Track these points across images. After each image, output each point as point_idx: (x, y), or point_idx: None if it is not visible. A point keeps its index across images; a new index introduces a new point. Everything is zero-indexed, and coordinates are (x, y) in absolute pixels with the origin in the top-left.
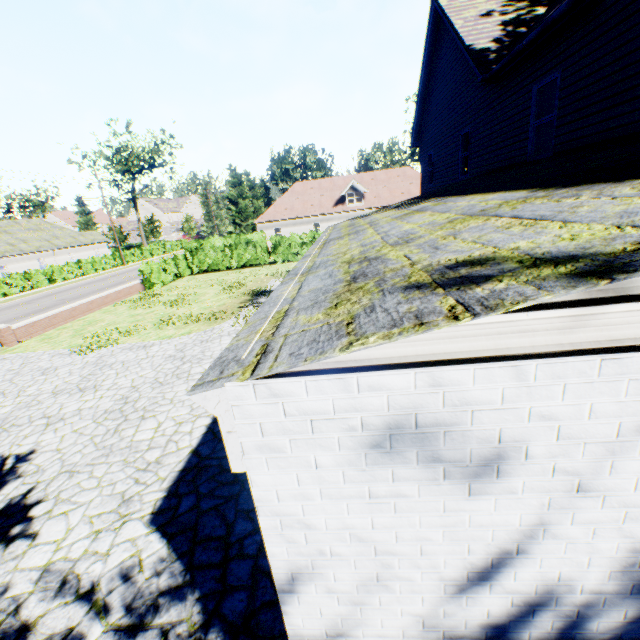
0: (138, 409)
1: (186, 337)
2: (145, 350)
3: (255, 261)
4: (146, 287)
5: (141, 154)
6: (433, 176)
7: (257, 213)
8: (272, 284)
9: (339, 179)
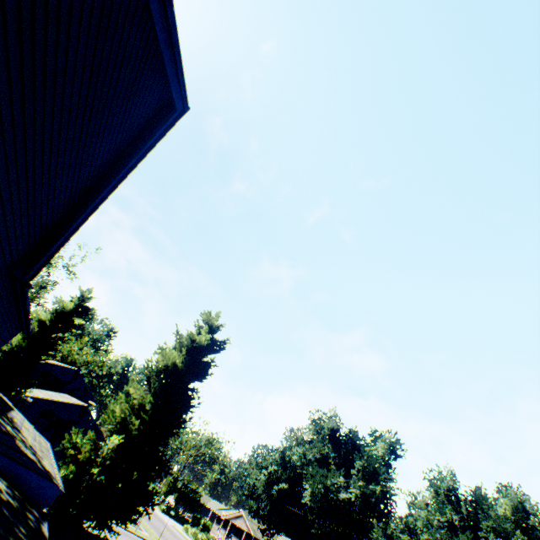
0: None
1: None
2: None
3: None
4: None
5: None
6: None
7: None
8: None
9: None
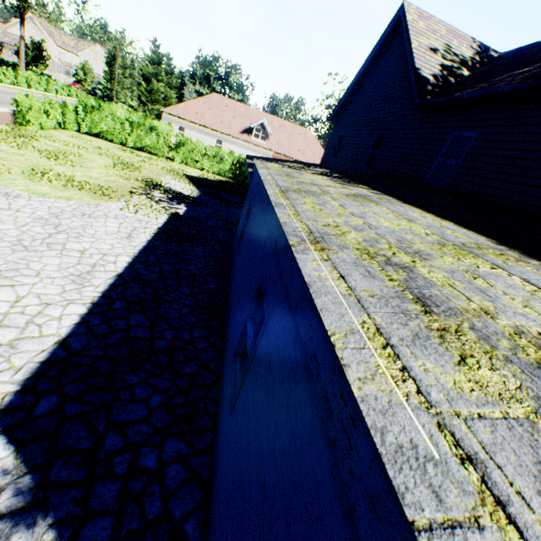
0: None
1: (64, 202)
2: (7, 199)
3: (154, 149)
4: (17, 121)
5: None
6: (338, 154)
7: (166, 102)
8: (168, 181)
9: (253, 111)
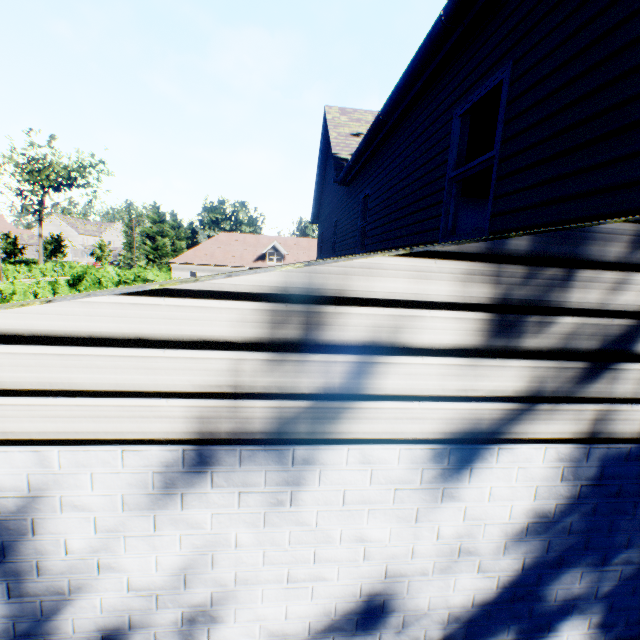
0: None
1: None
2: None
3: None
4: None
5: (62, 170)
6: (322, 251)
7: (178, 253)
8: None
9: (265, 238)
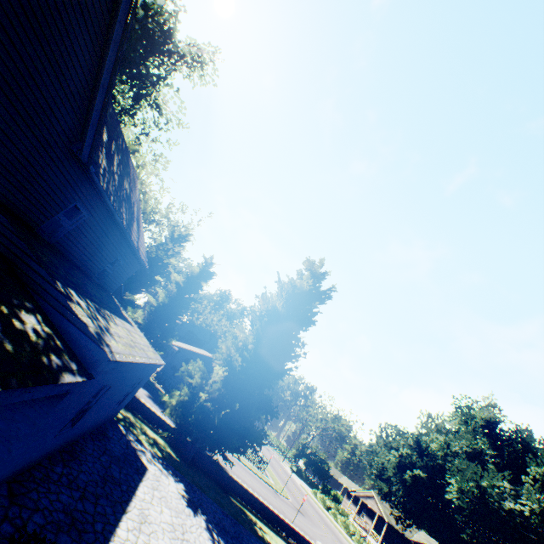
0: (182, 539)
1: None
2: None
3: None
4: None
5: None
6: None
7: None
8: None
9: None
